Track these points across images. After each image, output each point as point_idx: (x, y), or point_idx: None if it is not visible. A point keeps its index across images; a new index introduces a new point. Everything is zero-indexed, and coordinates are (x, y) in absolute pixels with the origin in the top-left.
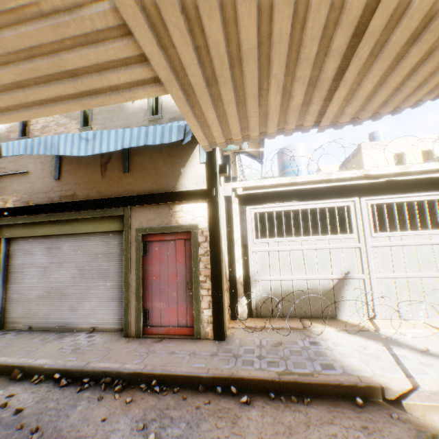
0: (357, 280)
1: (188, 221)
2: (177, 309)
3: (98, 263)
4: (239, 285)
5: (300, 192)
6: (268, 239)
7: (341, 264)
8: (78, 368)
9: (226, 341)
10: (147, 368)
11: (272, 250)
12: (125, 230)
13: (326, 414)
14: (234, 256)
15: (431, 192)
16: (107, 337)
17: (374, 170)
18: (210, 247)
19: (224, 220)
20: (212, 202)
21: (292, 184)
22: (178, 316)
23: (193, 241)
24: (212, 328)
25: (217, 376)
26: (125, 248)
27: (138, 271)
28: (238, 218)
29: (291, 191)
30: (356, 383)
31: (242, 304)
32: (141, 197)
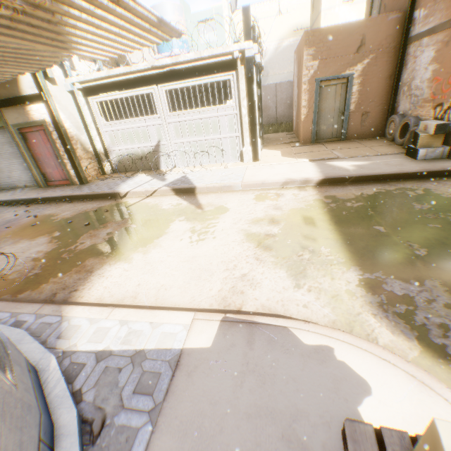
0: (164, 146)
1: (39, 117)
2: (59, 172)
3: (7, 149)
4: (101, 155)
5: (118, 83)
6: (110, 122)
7: (155, 136)
8: (11, 200)
9: (85, 185)
10: (38, 197)
11: (114, 130)
12: (7, 126)
13: (93, 202)
14: (91, 136)
15: (199, 78)
16: (31, 189)
17: (157, 62)
18: (58, 134)
19: (74, 111)
20: (46, 103)
21: (111, 77)
22: (61, 175)
23: (48, 131)
24: (78, 179)
25: (63, 196)
26: (13, 139)
27: (28, 152)
28: (86, 108)
29: (113, 83)
30: (111, 192)
31: (106, 166)
32: (3, 102)
